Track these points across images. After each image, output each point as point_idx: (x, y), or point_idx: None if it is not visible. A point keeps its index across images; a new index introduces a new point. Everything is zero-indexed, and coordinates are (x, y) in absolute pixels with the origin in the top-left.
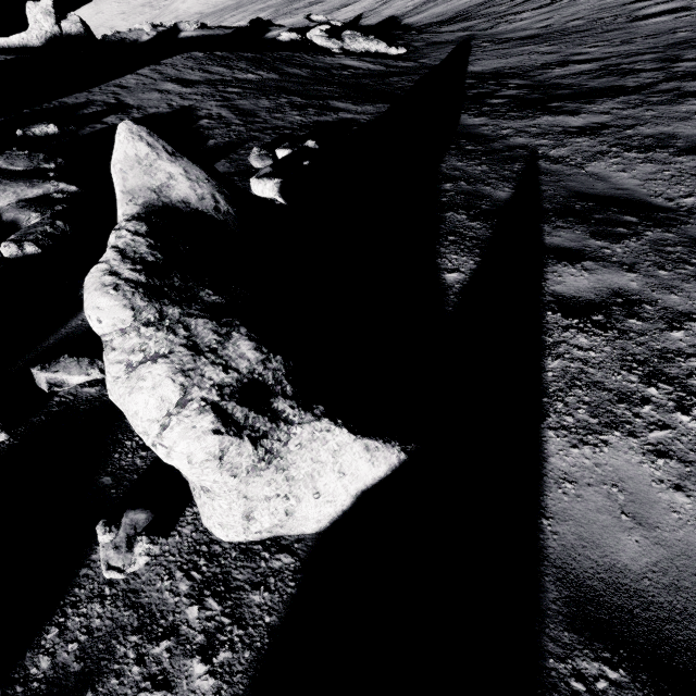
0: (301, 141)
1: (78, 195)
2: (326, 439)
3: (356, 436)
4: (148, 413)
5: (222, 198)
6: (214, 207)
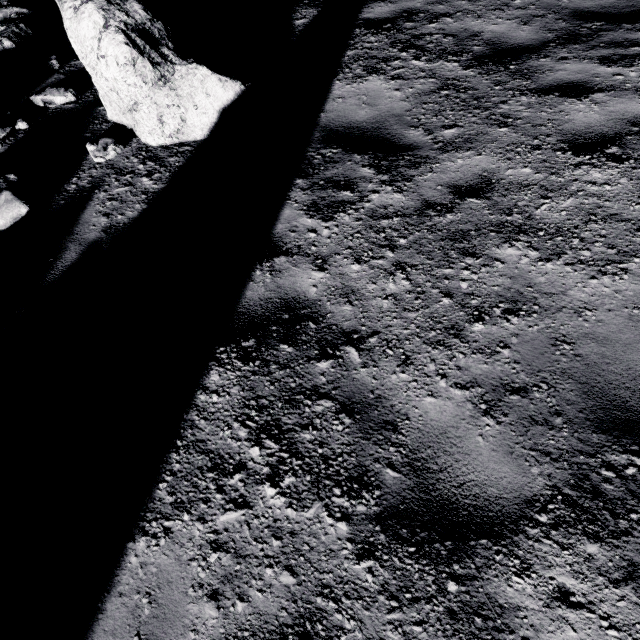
0: None
1: (30, 16)
2: (196, 74)
3: (212, 72)
4: (90, 33)
5: None
6: None
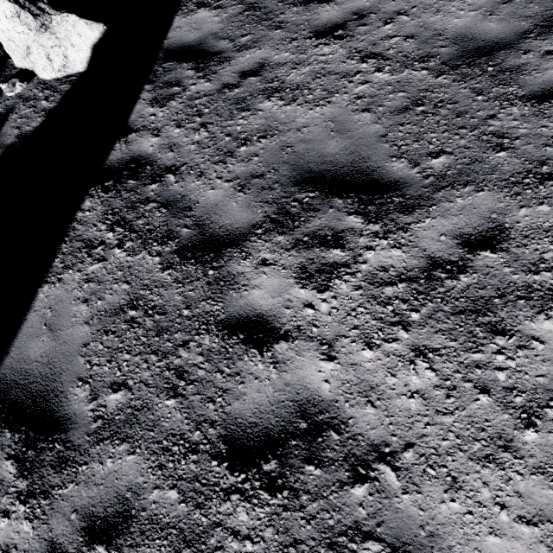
0: None
1: None
2: (68, 20)
3: (80, 18)
4: None
5: None
6: None
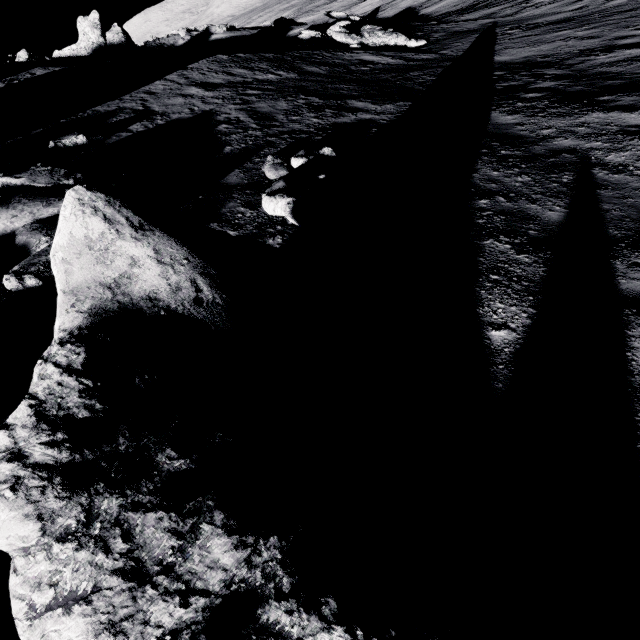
0: (317, 147)
1: None
2: None
3: None
4: None
5: (206, 282)
6: (194, 297)
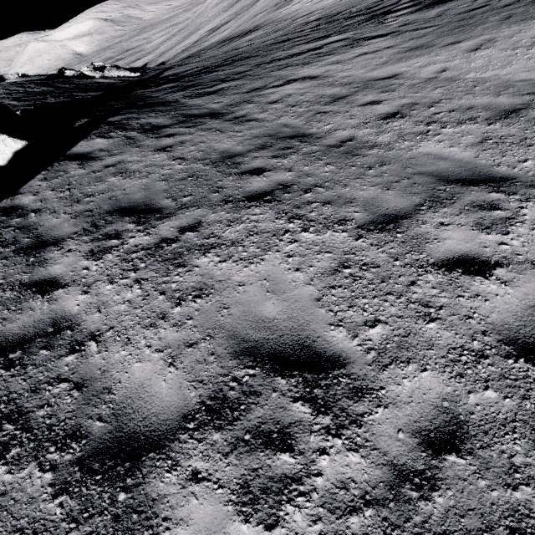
0: None
1: None
2: None
3: (9, 137)
4: None
5: None
6: None
